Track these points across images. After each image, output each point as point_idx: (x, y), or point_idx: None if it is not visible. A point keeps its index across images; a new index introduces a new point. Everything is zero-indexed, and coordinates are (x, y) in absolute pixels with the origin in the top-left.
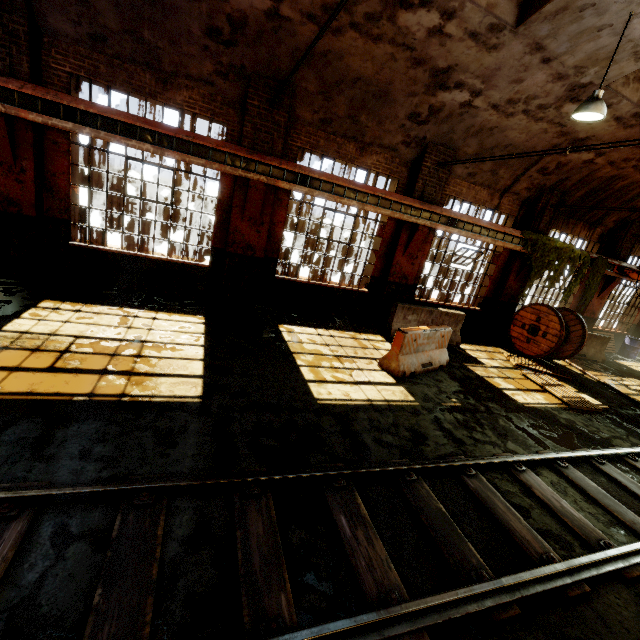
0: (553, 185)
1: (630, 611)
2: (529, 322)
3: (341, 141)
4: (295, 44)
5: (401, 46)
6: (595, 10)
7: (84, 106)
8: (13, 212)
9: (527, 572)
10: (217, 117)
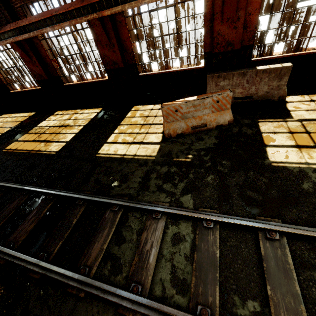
0: None
1: None
2: None
3: None
4: None
5: None
6: None
7: (24, 23)
8: (43, 79)
9: (55, 267)
10: None
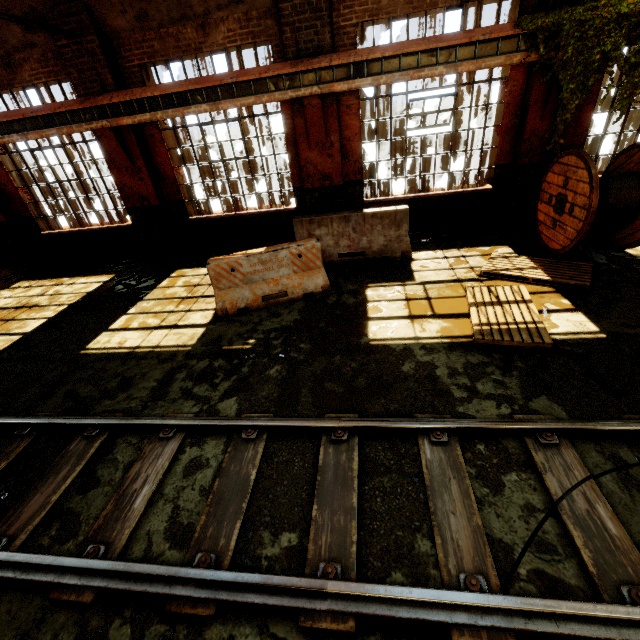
0: None
1: None
2: (555, 191)
3: (175, 30)
4: None
5: None
6: None
7: None
8: None
9: None
10: (60, 76)
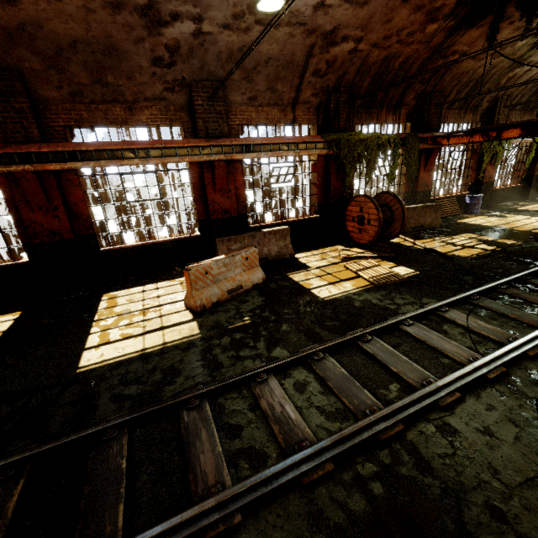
0: (336, 84)
1: (285, 530)
2: (356, 214)
3: (104, 107)
4: None
5: None
6: None
7: None
8: None
9: (155, 528)
10: None
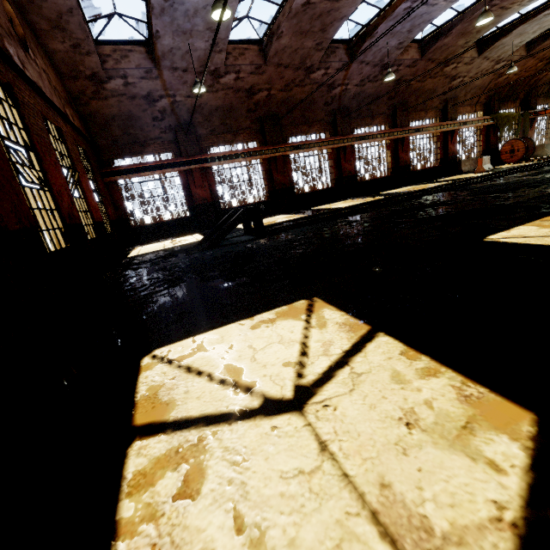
0: (494, 93)
1: None
2: (508, 150)
3: (419, 113)
4: (411, 90)
5: (442, 76)
6: (502, 45)
7: (365, 134)
8: (350, 175)
9: None
10: (386, 123)
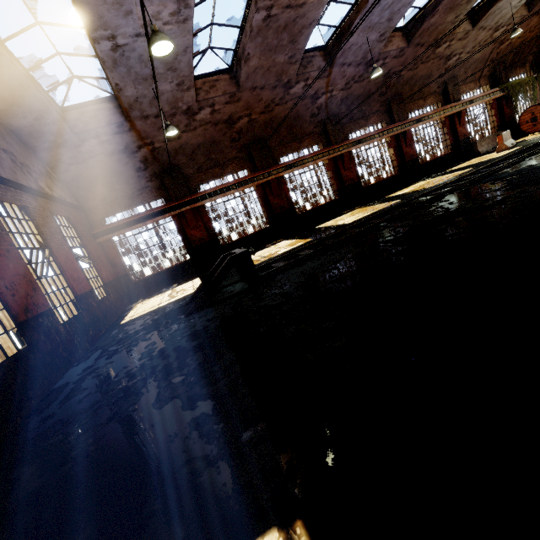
0: (498, 62)
1: None
2: (529, 118)
3: (417, 102)
4: (403, 81)
5: (435, 58)
6: (498, 9)
7: (362, 137)
8: (353, 183)
9: None
10: (382, 120)
